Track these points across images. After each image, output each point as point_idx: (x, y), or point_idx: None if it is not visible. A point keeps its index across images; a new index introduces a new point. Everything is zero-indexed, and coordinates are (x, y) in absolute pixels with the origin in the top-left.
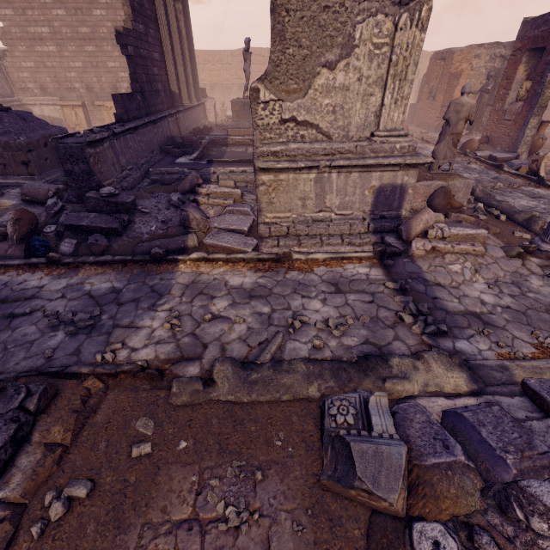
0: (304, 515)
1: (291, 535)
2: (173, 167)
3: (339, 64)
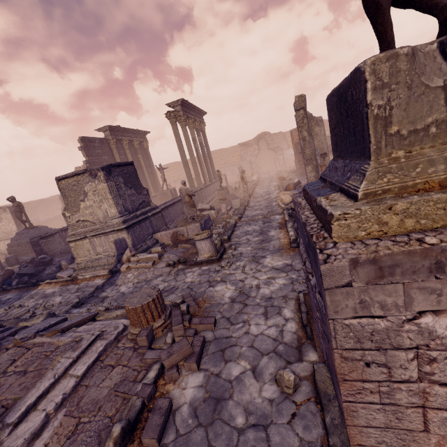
0: None
1: None
2: None
3: (85, 199)
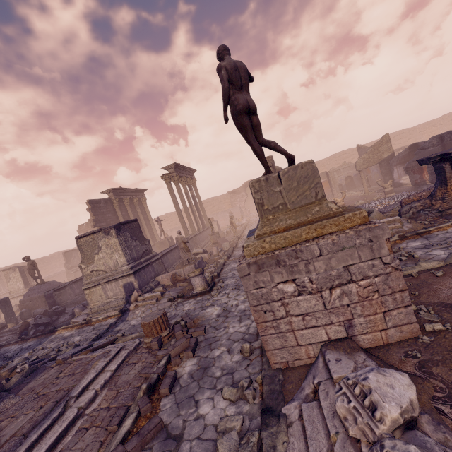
0: None
1: None
2: None
3: (99, 252)
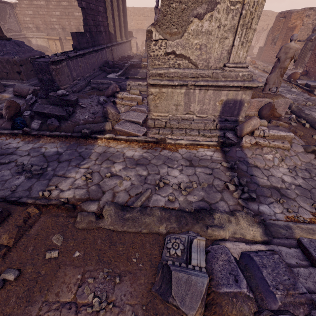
0: (141, 309)
1: None
2: (104, 79)
3: (205, 15)
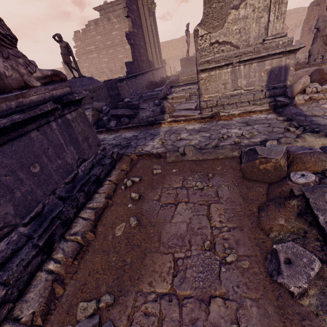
0: (233, 185)
1: (228, 190)
2: (153, 92)
3: (240, 5)
